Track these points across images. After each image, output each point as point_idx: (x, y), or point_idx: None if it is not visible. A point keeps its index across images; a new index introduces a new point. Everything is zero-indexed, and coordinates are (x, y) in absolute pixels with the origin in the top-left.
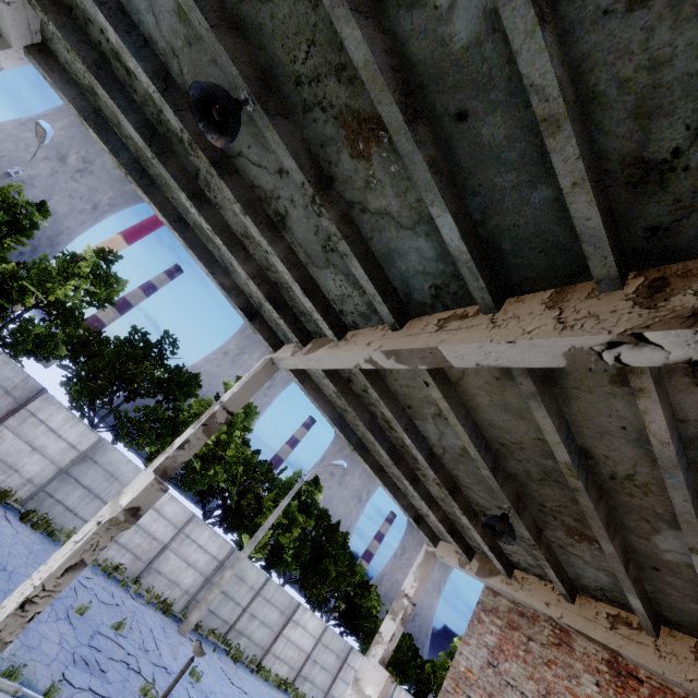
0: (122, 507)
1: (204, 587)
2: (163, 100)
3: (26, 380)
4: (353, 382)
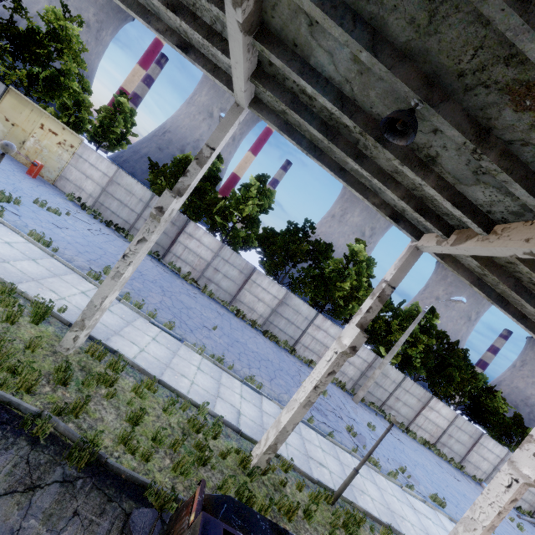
0: (347, 346)
1: (361, 377)
2: (342, 114)
3: (247, 264)
4: (496, 257)
